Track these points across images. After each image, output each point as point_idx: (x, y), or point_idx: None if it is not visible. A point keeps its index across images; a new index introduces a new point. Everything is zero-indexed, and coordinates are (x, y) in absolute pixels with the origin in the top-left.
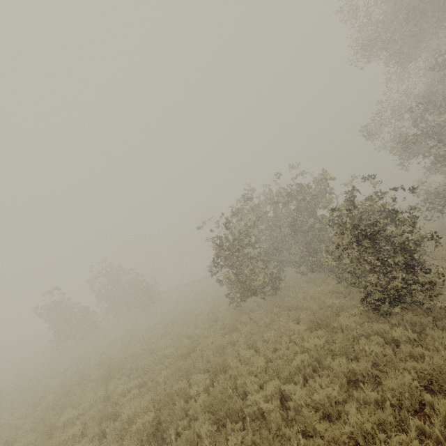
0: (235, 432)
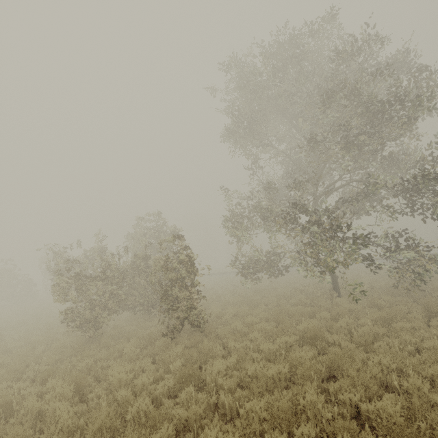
0: None
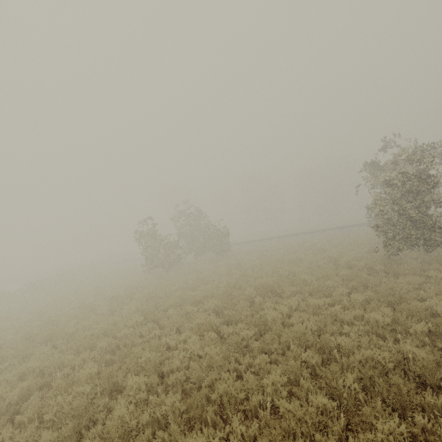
0: None
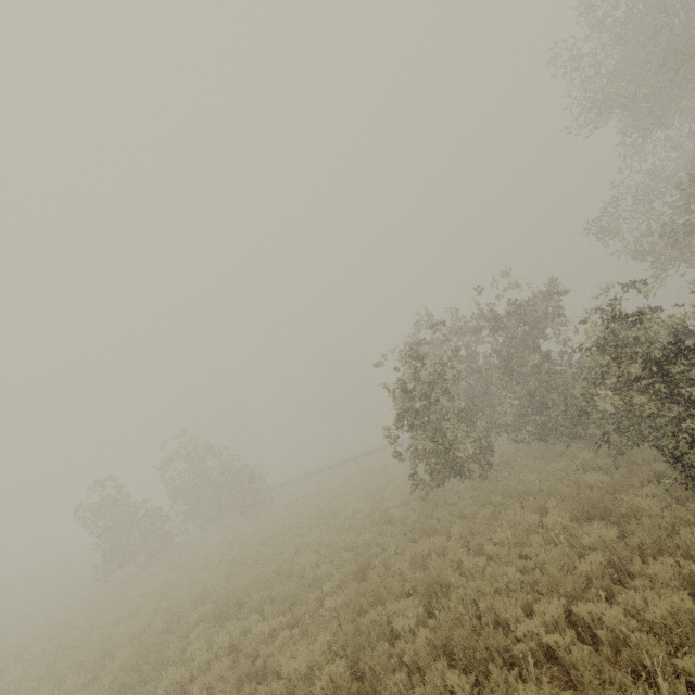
0: (510, 685)
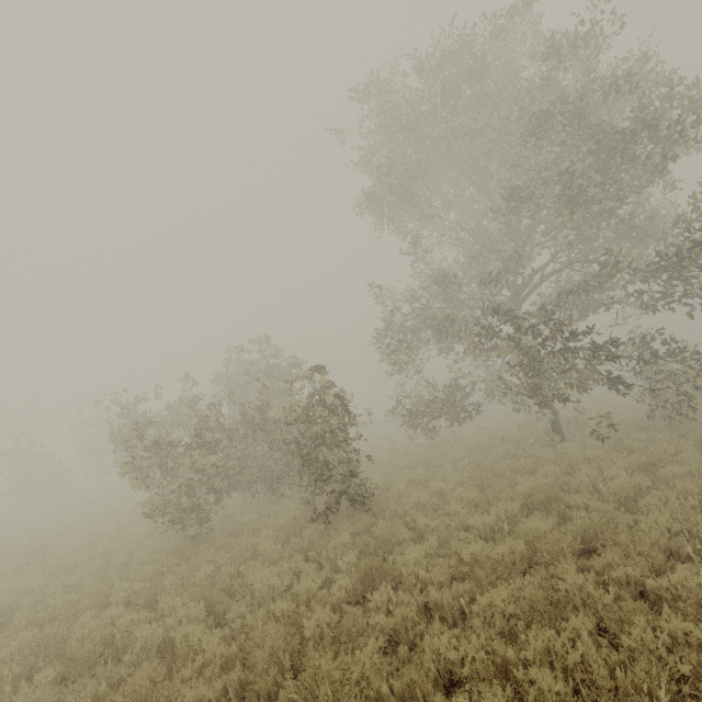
0: None
